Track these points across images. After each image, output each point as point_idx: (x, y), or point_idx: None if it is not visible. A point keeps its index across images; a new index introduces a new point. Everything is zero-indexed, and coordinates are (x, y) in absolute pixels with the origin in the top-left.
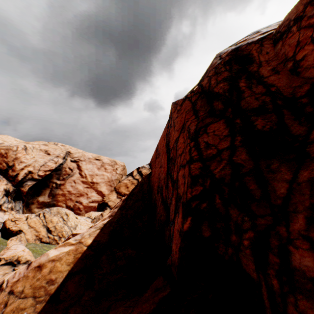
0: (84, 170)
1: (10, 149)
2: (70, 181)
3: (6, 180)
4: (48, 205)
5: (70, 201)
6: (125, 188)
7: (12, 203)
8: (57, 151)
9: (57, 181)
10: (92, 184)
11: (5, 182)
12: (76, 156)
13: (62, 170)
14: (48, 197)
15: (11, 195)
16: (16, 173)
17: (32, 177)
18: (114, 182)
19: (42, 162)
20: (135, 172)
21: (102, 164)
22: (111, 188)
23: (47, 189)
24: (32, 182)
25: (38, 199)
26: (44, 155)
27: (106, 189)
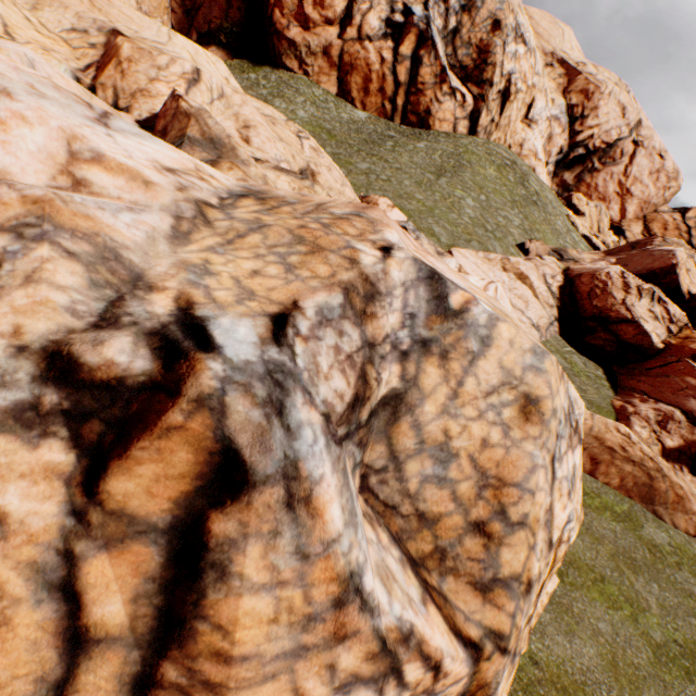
0: (633, 165)
1: (597, 89)
2: (607, 171)
3: (567, 135)
4: (566, 189)
5: (588, 199)
6: (661, 229)
7: (553, 168)
8: (632, 115)
9: (595, 163)
10: (624, 193)
11: (564, 137)
12: (642, 135)
13: (611, 150)
14: (572, 179)
15: (558, 157)
16: (579, 130)
17: (586, 144)
18: (648, 208)
19: (609, 127)
20: (692, 214)
21: (659, 169)
22: (639, 213)
23: (580, 167)
24: (582, 151)
25: (562, 175)
26: (619, 116)
27: (632, 211)
